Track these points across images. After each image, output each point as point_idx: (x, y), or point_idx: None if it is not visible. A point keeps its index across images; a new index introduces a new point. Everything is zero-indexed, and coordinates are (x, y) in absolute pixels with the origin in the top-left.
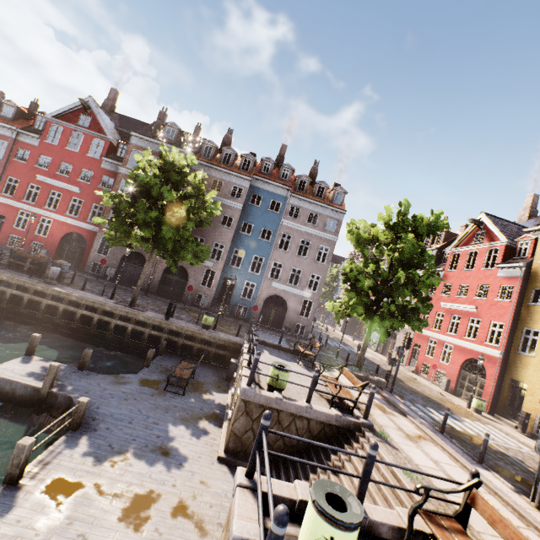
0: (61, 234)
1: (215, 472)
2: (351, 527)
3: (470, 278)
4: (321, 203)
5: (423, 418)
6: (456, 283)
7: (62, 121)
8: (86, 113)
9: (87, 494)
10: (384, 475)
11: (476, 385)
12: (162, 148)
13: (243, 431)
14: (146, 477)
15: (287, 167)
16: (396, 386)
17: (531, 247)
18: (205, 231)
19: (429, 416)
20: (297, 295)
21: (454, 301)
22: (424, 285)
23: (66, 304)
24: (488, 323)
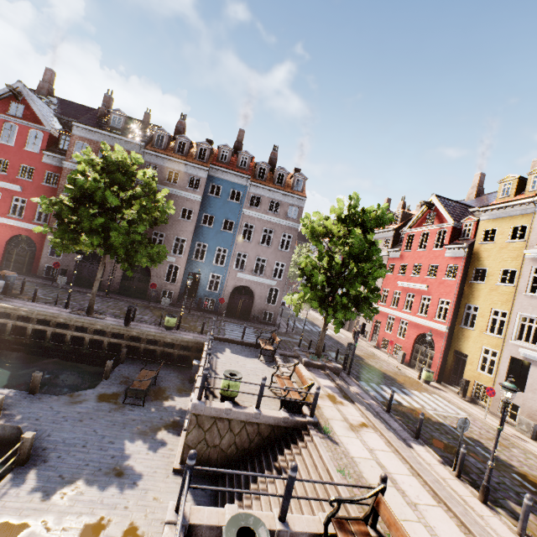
0: (6, 238)
1: (170, 485)
2: None
3: (422, 258)
4: (282, 191)
5: (374, 398)
6: (410, 263)
7: None
8: (17, 101)
9: (33, 533)
10: (320, 474)
11: (427, 357)
12: (103, 145)
13: (196, 442)
14: (97, 504)
15: (245, 154)
16: (355, 365)
17: (473, 228)
18: (164, 226)
19: (380, 395)
20: (263, 284)
21: (409, 280)
22: (372, 278)
23: (14, 319)
24: (437, 300)
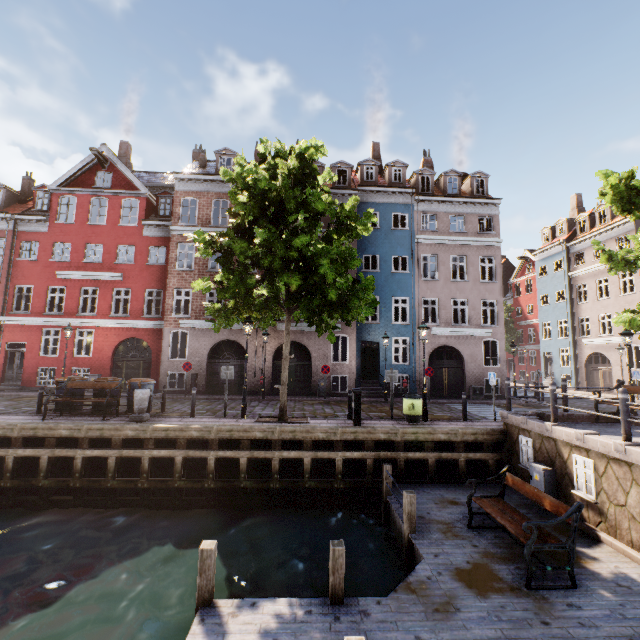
0: (111, 347)
1: None
2: None
3: None
4: (463, 199)
5: None
6: None
7: (72, 189)
8: (103, 169)
9: None
10: None
11: None
12: (260, 148)
13: None
14: None
15: (397, 165)
16: None
17: None
18: None
19: None
20: (471, 338)
21: None
22: None
23: (182, 448)
24: None
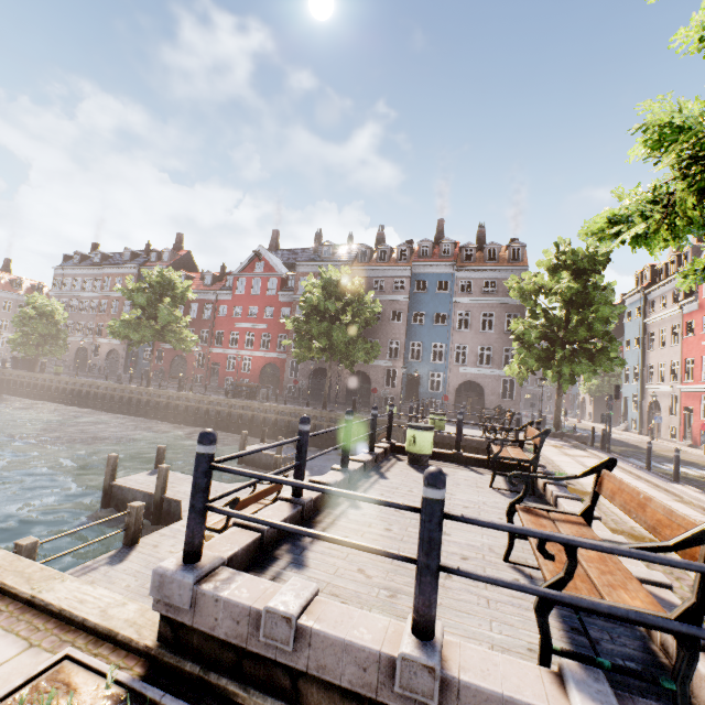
0: (259, 368)
1: None
2: (422, 429)
3: None
4: (495, 267)
5: (634, 463)
6: None
7: (244, 274)
8: (259, 260)
9: None
10: None
11: None
12: (321, 269)
13: None
14: None
15: (446, 242)
16: (631, 452)
17: None
18: (377, 332)
19: (652, 466)
20: (492, 376)
21: None
22: (595, 319)
23: (276, 415)
24: None
